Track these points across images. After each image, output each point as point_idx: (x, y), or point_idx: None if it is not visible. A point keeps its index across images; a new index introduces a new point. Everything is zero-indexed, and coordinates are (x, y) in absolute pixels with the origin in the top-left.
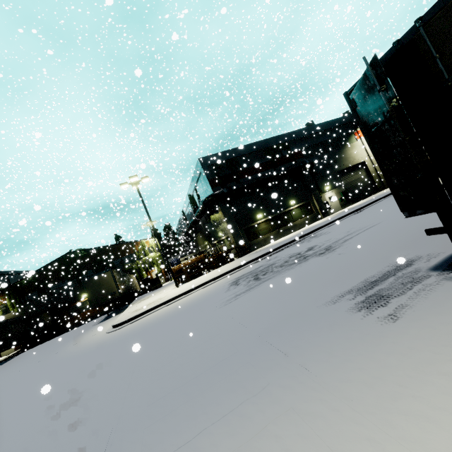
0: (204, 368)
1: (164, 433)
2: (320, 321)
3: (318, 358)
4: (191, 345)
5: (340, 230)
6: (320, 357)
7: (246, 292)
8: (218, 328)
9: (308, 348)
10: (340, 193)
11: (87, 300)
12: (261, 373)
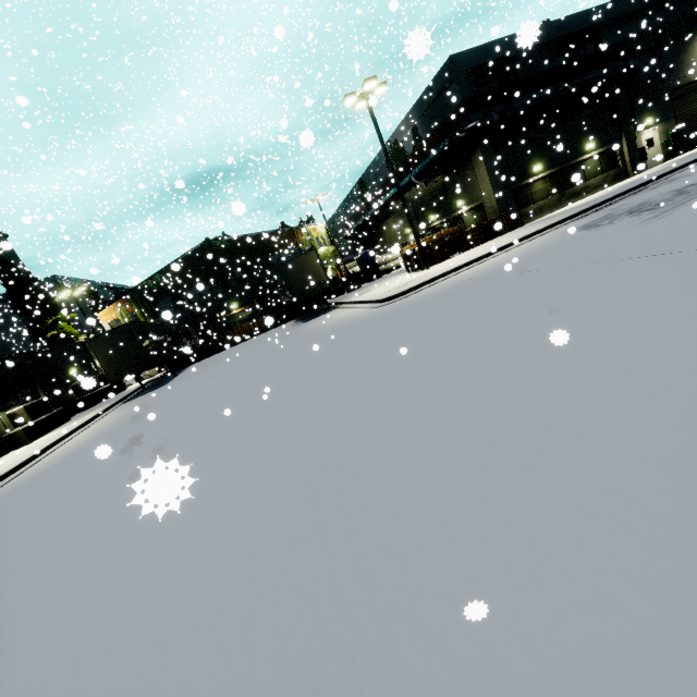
0: None
1: None
2: None
3: None
4: None
5: None
6: None
7: (667, 212)
8: None
9: None
10: (666, 132)
11: (239, 312)
12: None
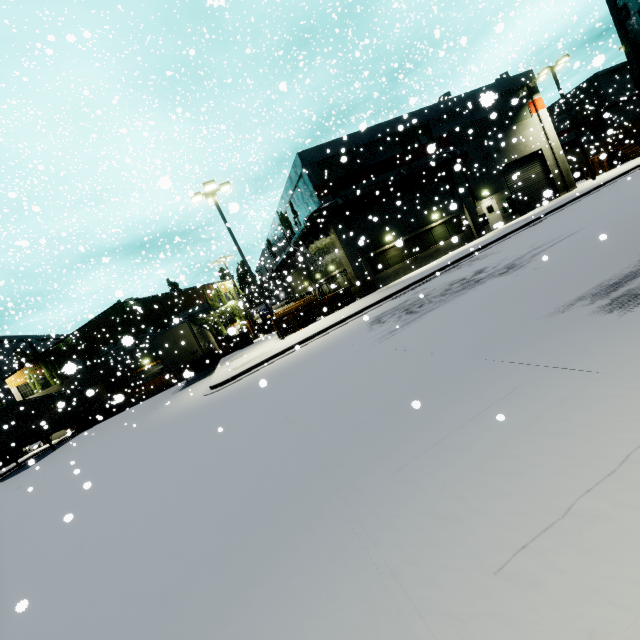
0: (401, 394)
1: (392, 445)
2: (553, 330)
3: (574, 358)
4: (360, 381)
5: (516, 246)
6: (578, 356)
7: (404, 326)
8: (390, 361)
9: (552, 353)
10: (502, 200)
11: (151, 367)
12: (496, 382)
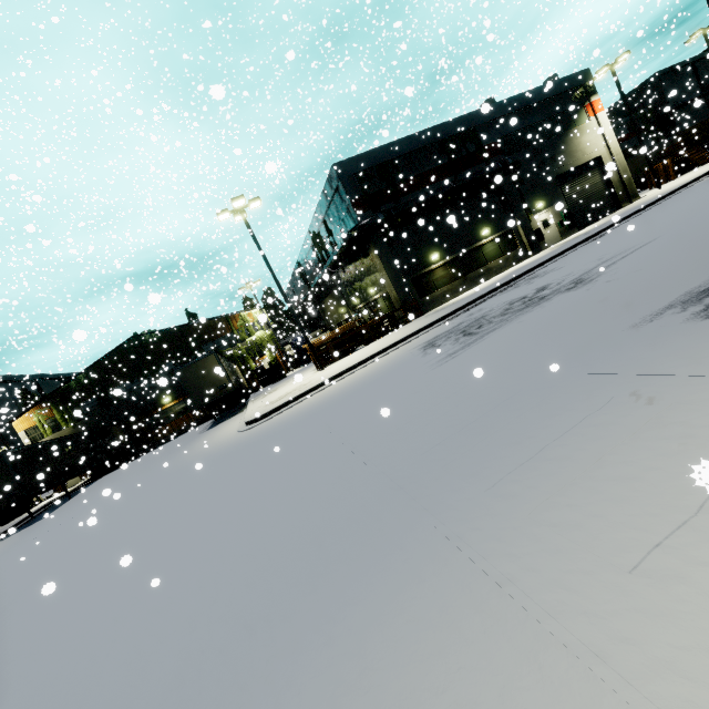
0: (478, 413)
1: (480, 463)
2: (643, 339)
3: (675, 364)
4: (426, 405)
5: (581, 261)
6: (678, 362)
7: (464, 348)
8: (456, 383)
9: (647, 361)
10: (559, 213)
11: (172, 406)
12: (588, 394)
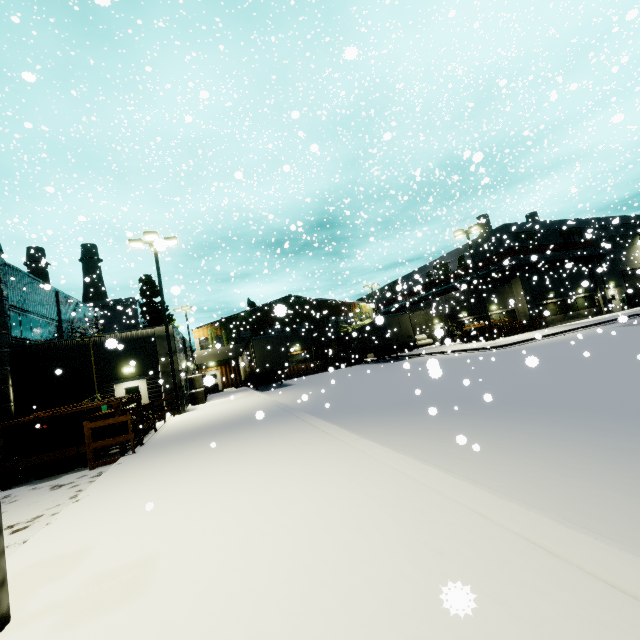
0: None
1: None
2: None
3: None
4: None
5: None
6: None
7: None
8: None
9: None
10: (621, 293)
11: (298, 354)
12: None
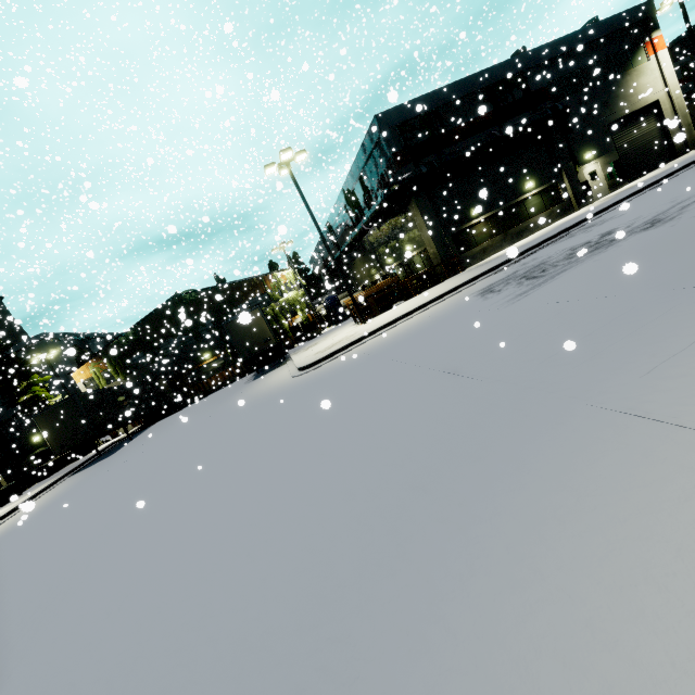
0: (590, 328)
1: (619, 360)
2: None
3: None
4: (516, 332)
5: (647, 206)
6: None
7: (534, 288)
8: (544, 312)
9: None
10: (608, 164)
11: (212, 362)
12: None
